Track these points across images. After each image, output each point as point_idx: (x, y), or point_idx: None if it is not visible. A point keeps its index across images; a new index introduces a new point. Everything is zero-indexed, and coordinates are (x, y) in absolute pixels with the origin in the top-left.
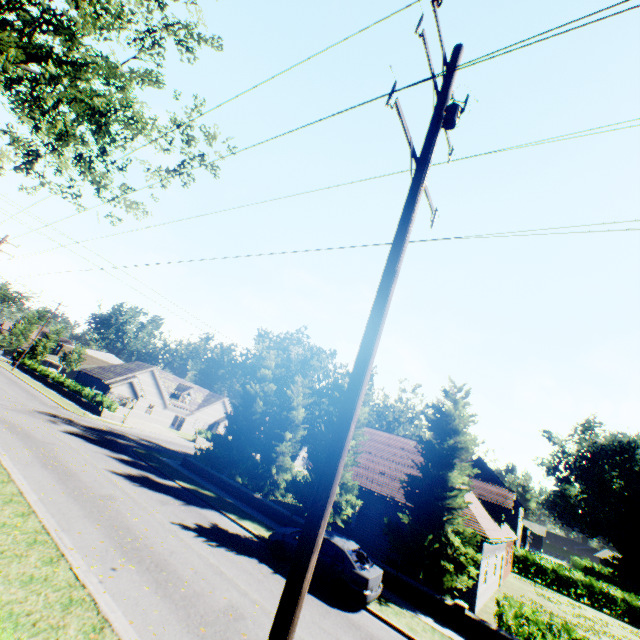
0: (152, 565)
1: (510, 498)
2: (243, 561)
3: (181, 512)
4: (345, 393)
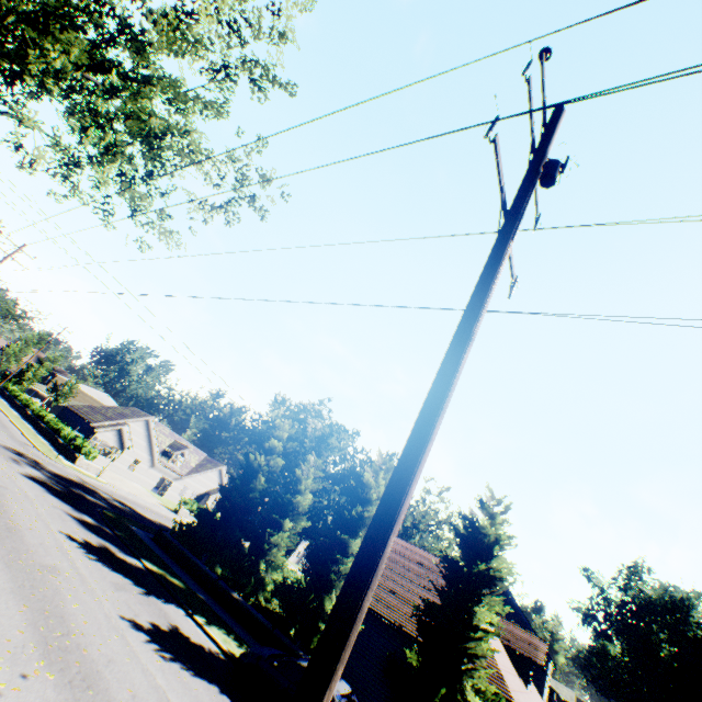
0: (78, 677)
1: (542, 650)
2: (200, 687)
3: (137, 603)
4: (387, 487)
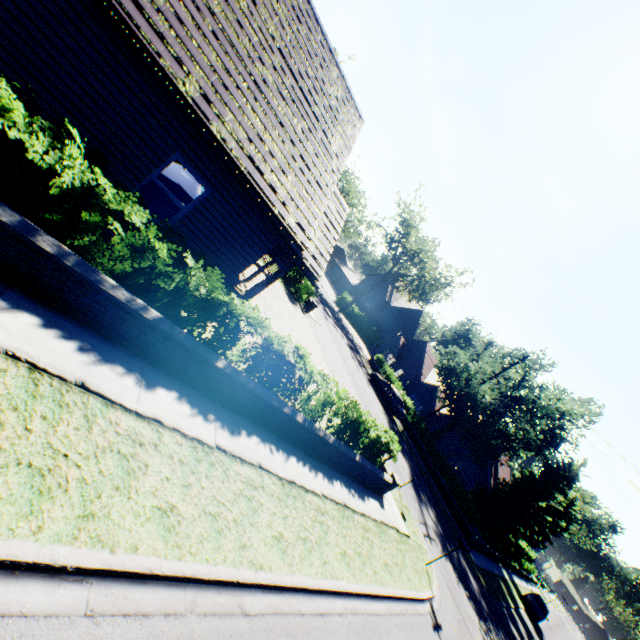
0: None
1: None
2: None
3: None
4: None
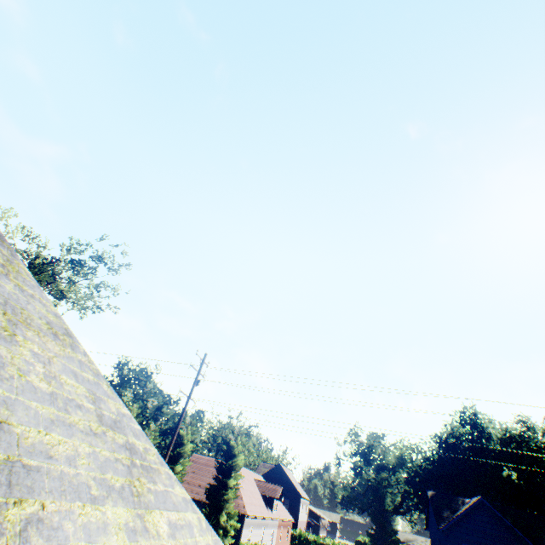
0: None
1: (279, 491)
2: None
3: None
4: None
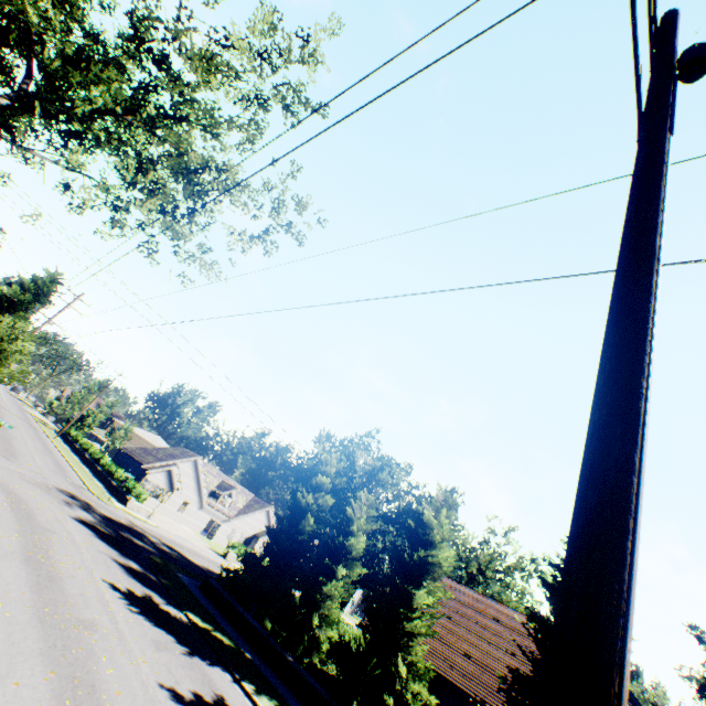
0: None
1: None
2: None
3: (178, 667)
4: (578, 519)
